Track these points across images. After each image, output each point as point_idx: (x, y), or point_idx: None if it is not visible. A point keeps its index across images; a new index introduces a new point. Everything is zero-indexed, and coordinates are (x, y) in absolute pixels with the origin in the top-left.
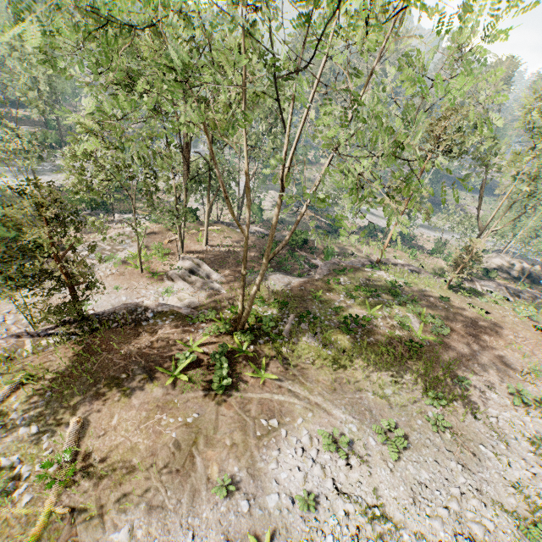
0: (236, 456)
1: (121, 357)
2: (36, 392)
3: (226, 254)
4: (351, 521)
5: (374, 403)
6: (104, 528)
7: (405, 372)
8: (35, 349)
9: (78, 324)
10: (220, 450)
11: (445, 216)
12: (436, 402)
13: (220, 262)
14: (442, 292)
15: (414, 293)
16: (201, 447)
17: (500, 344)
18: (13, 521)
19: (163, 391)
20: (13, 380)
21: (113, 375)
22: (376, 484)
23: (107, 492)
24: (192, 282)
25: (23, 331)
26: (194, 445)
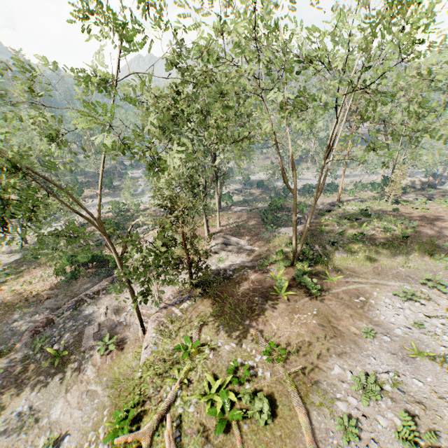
0: (358, 319)
1: (242, 296)
2: (213, 328)
3: (236, 228)
4: (447, 326)
5: (407, 272)
6: (325, 371)
7: (410, 252)
8: (182, 311)
9: (203, 286)
10: (347, 320)
11: (357, 163)
12: (442, 260)
13: (237, 234)
14: (389, 207)
15: (375, 212)
16: (335, 322)
17: (447, 223)
18: (272, 385)
19: (284, 305)
20: (196, 325)
21: (247, 306)
22: (444, 308)
23: (307, 357)
24: (231, 250)
25: (164, 304)
26: (330, 323)
